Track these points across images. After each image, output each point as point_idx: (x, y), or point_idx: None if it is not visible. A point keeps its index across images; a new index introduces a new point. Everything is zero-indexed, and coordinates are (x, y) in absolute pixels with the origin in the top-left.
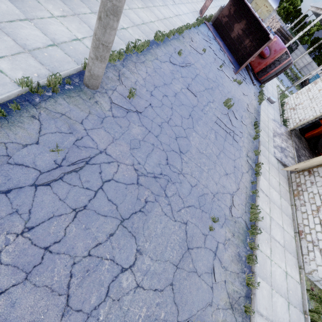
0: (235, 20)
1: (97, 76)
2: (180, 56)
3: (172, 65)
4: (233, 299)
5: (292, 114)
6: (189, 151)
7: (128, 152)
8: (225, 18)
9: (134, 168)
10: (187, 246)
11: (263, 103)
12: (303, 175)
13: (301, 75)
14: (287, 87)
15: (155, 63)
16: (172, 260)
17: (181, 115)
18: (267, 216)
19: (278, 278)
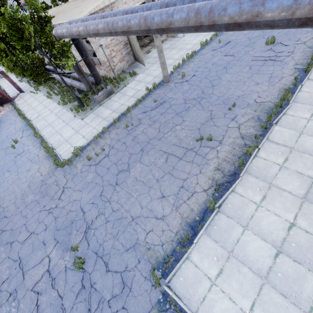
0: None
1: (166, 76)
2: (221, 42)
3: (213, 51)
4: (245, 135)
5: None
6: (220, 83)
7: (181, 95)
8: None
9: (183, 99)
10: (210, 118)
11: None
12: None
13: None
14: None
15: (200, 58)
16: (200, 122)
17: (216, 71)
18: None
19: None
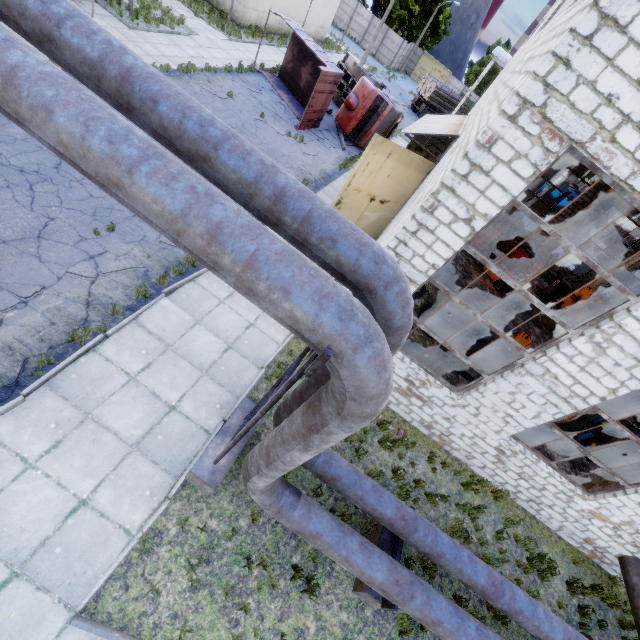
0: (301, 63)
1: None
2: None
3: None
4: (97, 300)
5: None
6: None
7: None
8: (290, 64)
9: None
10: (38, 235)
11: None
12: None
13: None
14: None
15: None
16: (0, 235)
17: None
18: None
19: (226, 322)
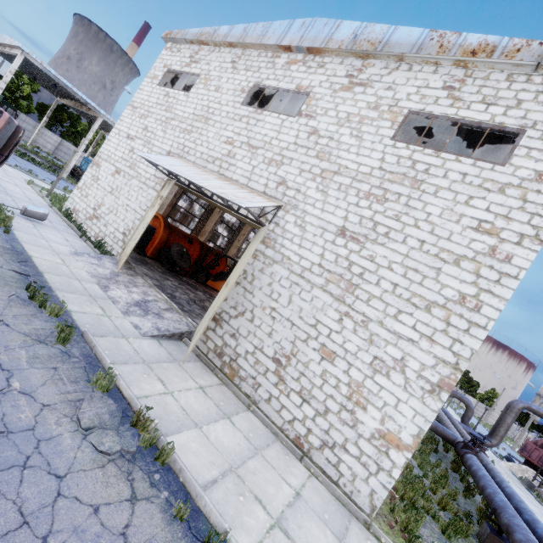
0: None
1: None
2: None
3: None
4: None
5: (102, 228)
6: None
7: None
8: None
9: None
10: None
11: (20, 226)
12: (211, 331)
13: (62, 163)
14: (52, 182)
15: None
16: None
17: None
18: (278, 540)
19: None
